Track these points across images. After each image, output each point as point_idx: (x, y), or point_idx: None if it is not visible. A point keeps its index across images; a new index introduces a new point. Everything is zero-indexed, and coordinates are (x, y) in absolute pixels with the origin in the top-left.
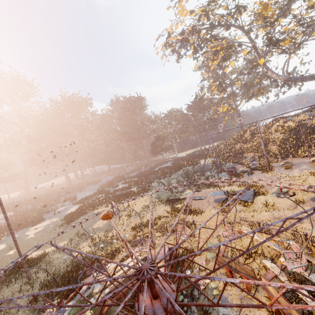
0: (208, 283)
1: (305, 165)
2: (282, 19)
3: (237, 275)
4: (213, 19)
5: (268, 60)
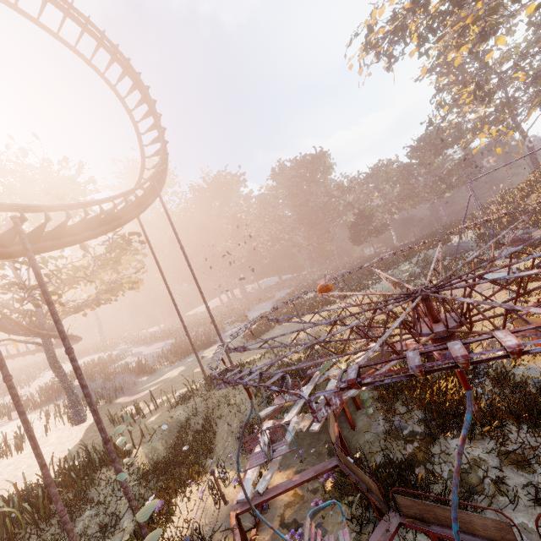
0: None
1: None
2: None
3: None
4: None
5: None
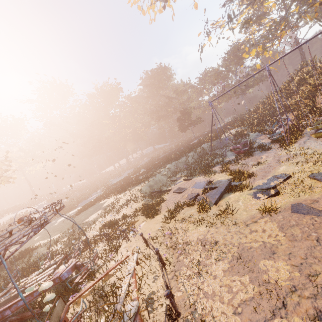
0: None
1: None
2: None
3: None
4: None
5: None
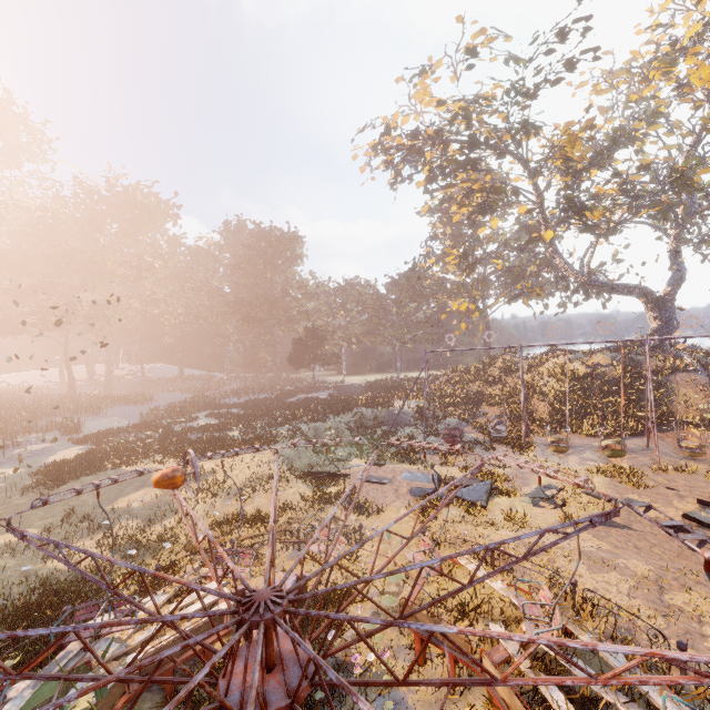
0: (372, 664)
1: (592, 452)
2: (596, 171)
3: (434, 653)
4: (477, 130)
5: (560, 236)
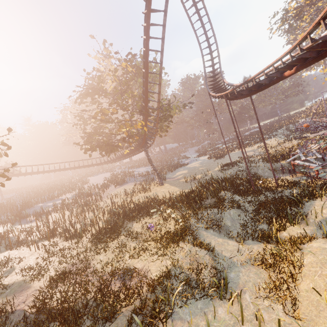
0: None
1: None
2: None
3: None
4: None
5: None
